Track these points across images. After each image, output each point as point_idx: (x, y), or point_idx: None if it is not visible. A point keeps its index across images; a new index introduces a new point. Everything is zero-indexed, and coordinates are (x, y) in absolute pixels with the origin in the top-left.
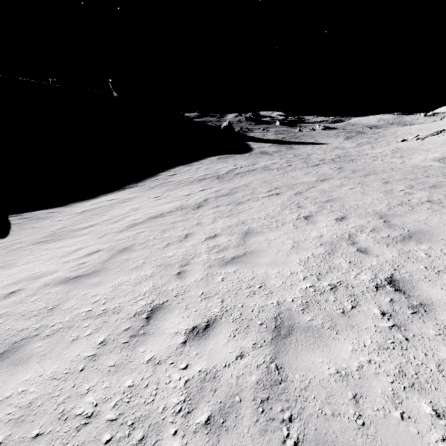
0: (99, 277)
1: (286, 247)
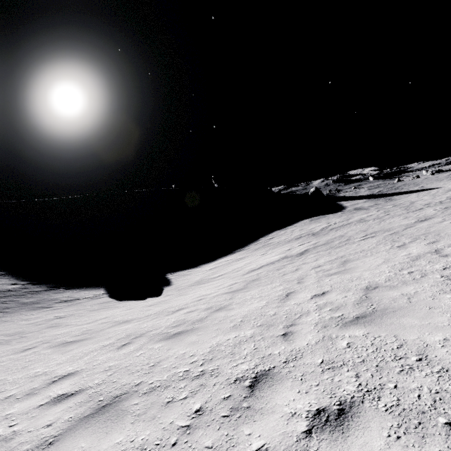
0: (246, 289)
1: (378, 263)
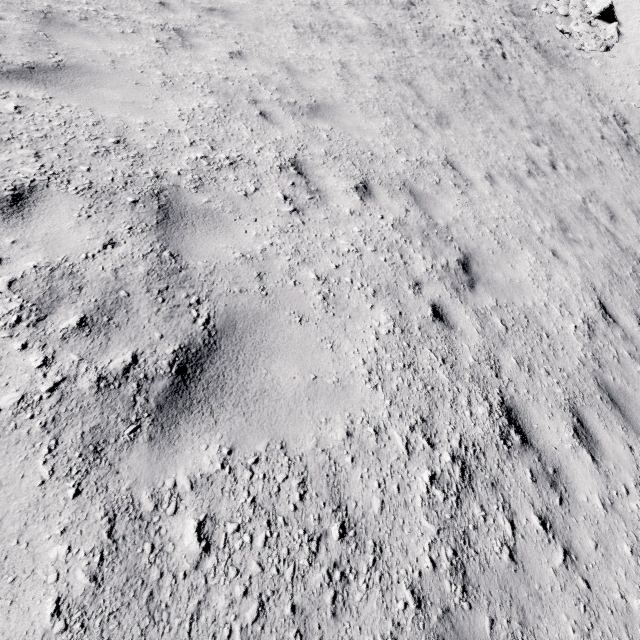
0: None
1: None
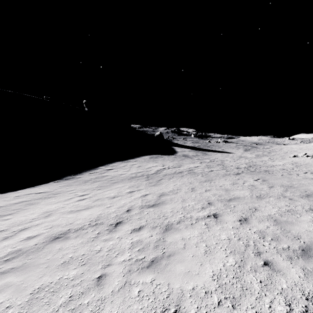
0: None
1: None
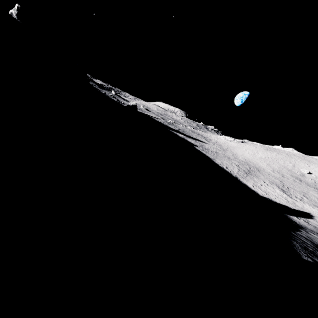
0: None
1: None
